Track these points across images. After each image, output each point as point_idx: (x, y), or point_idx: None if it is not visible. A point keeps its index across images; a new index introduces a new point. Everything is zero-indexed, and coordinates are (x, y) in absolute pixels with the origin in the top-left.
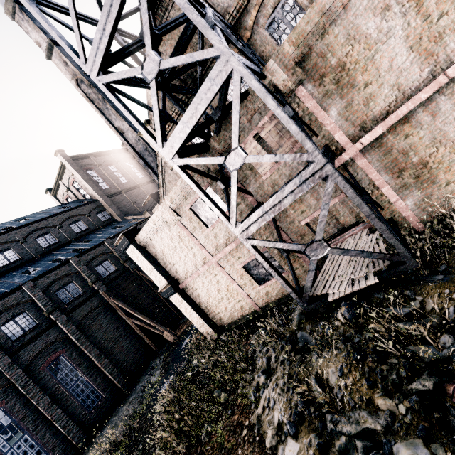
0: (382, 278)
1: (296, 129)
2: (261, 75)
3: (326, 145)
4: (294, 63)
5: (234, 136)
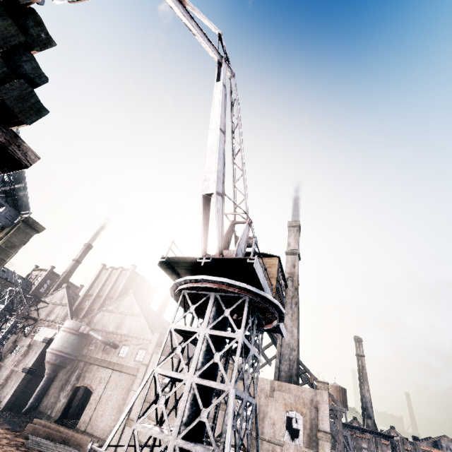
0: None
1: None
2: None
3: None
4: None
5: None
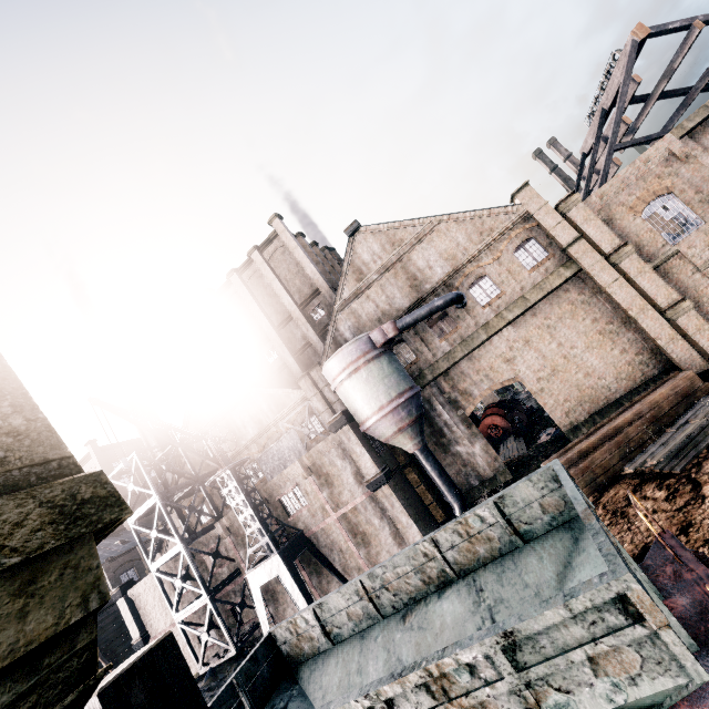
0: (226, 657)
1: (199, 580)
2: (209, 532)
3: (235, 571)
4: (226, 527)
5: (179, 573)
